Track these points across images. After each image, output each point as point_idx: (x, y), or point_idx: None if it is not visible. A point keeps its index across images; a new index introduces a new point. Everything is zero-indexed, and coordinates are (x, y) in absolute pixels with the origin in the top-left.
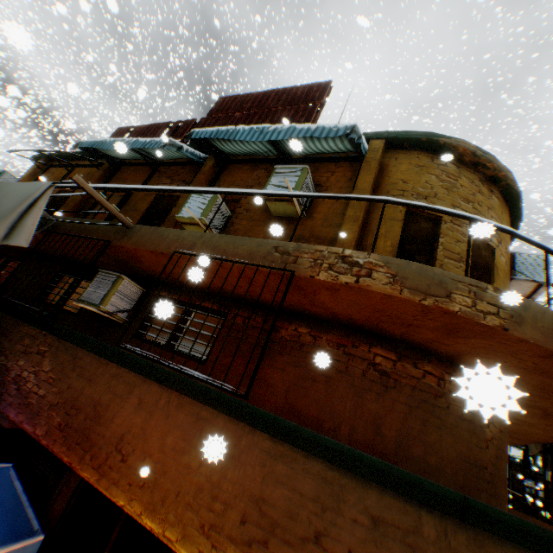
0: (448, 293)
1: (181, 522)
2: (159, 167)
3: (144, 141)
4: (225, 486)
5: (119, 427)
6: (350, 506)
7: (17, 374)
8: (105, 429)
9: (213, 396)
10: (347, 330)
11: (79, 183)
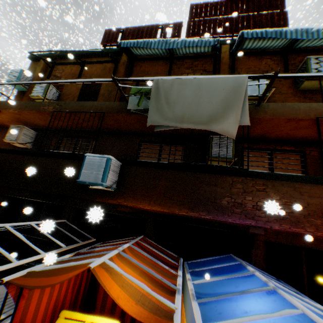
0: None
1: None
2: (173, 61)
3: (192, 41)
4: None
5: None
6: None
7: (252, 205)
8: None
9: None
10: None
11: (276, 76)
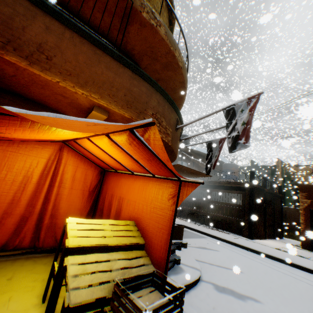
0: (176, 49)
1: (98, 93)
2: None
3: None
4: (116, 84)
5: (34, 38)
6: (154, 97)
7: None
8: (20, 35)
9: (104, 45)
10: (126, 56)
11: None
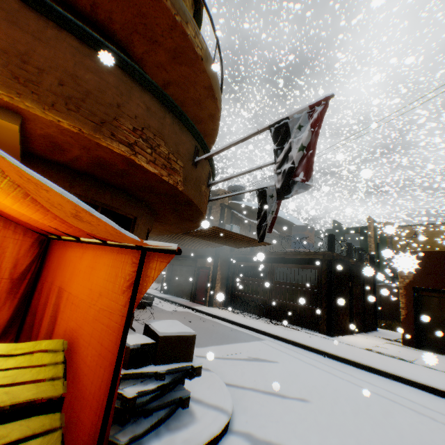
0: (187, 23)
1: None
2: None
3: None
4: (38, 59)
5: None
6: (136, 99)
7: None
8: None
9: None
10: (101, 34)
11: None
